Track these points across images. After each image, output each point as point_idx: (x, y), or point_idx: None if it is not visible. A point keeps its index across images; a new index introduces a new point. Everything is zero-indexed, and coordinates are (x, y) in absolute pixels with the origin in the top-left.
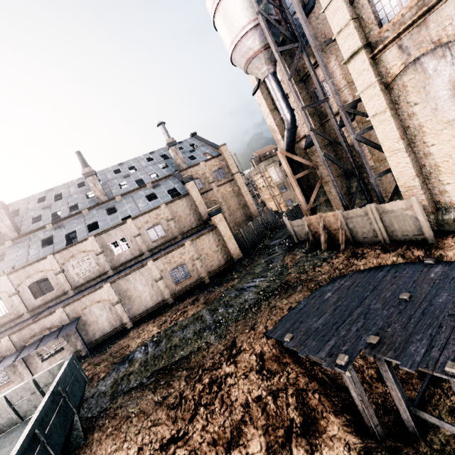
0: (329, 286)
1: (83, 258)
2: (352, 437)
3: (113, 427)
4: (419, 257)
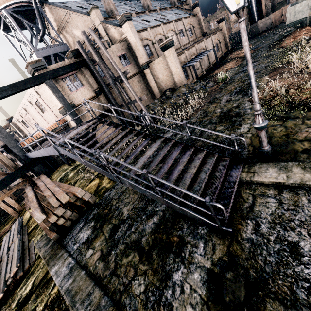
0: None
1: (172, 34)
2: None
3: None
4: None
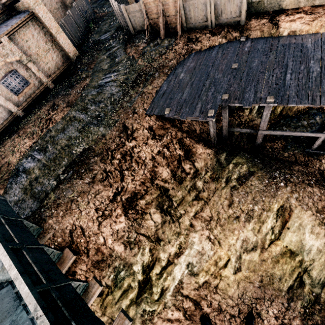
0: (180, 69)
1: None
2: (209, 150)
3: (63, 211)
4: (236, 37)
